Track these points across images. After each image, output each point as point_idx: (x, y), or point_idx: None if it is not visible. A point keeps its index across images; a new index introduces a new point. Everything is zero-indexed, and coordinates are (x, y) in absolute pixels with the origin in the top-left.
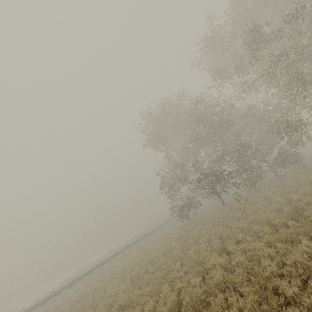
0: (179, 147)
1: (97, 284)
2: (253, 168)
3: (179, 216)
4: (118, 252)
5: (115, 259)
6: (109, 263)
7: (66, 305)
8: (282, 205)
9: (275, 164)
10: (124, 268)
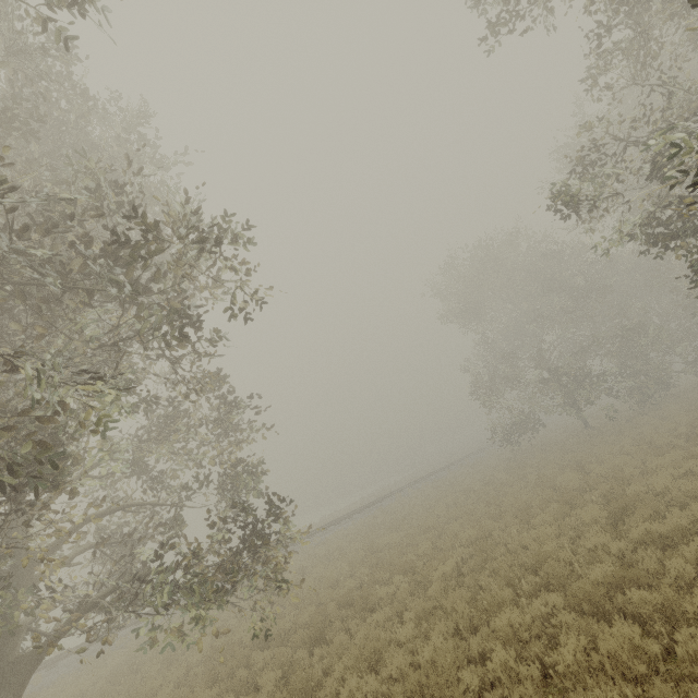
0: (508, 327)
1: (388, 517)
2: (650, 366)
3: (504, 441)
4: (391, 492)
5: (392, 499)
6: (385, 504)
7: (351, 535)
8: (681, 425)
9: (696, 360)
10: (422, 502)
